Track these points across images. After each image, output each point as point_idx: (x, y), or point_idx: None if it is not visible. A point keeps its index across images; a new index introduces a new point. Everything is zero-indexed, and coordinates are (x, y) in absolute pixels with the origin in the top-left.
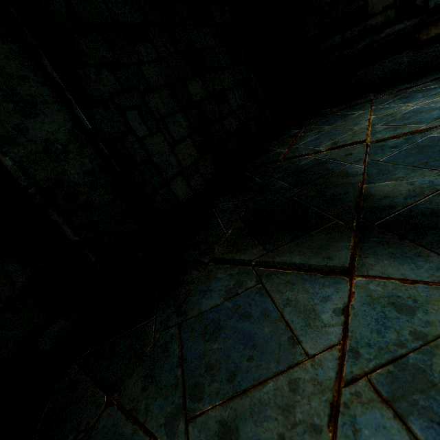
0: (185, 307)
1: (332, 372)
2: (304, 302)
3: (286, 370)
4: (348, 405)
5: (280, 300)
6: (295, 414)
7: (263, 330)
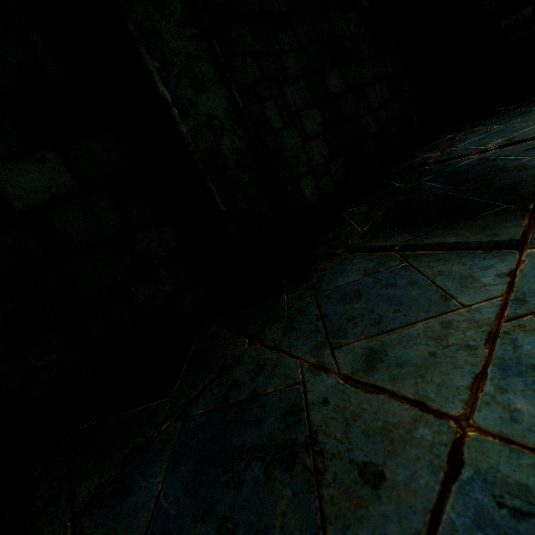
0: (320, 284)
1: (491, 314)
2: (459, 271)
3: (437, 316)
4: (509, 332)
5: (430, 272)
6: (448, 340)
7: (410, 293)
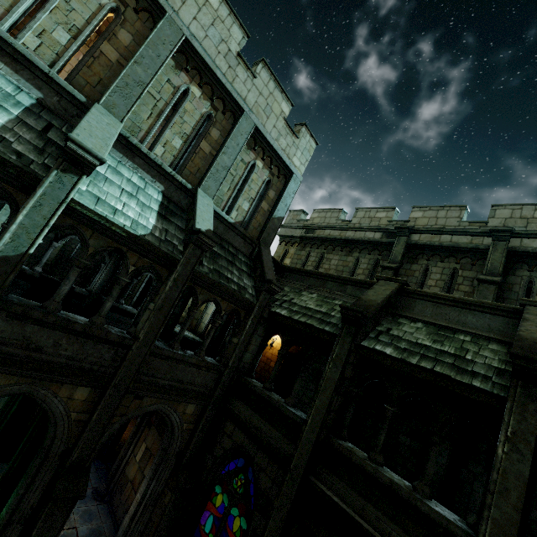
0: None
1: None
2: None
3: None
4: None
5: None
6: None
7: None
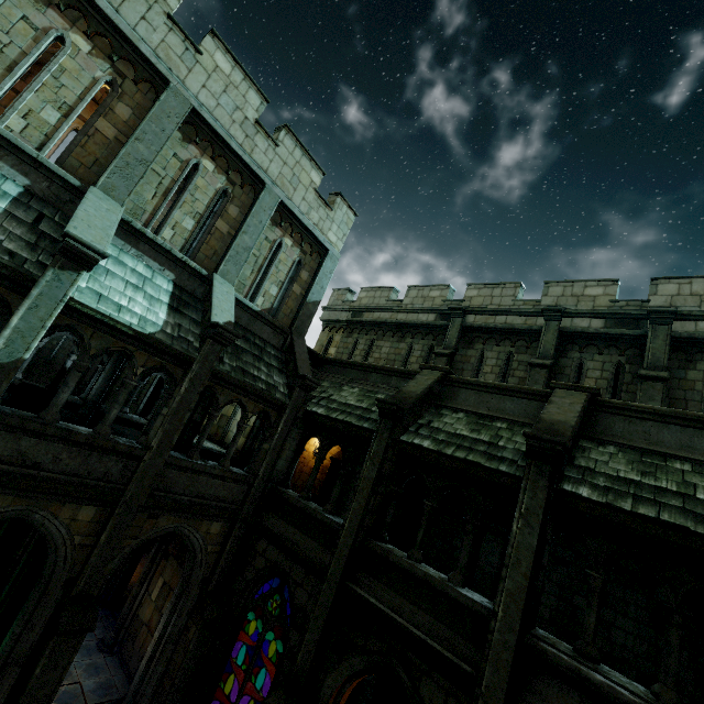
0: None
1: None
2: None
3: None
4: None
5: None
6: None
7: None
